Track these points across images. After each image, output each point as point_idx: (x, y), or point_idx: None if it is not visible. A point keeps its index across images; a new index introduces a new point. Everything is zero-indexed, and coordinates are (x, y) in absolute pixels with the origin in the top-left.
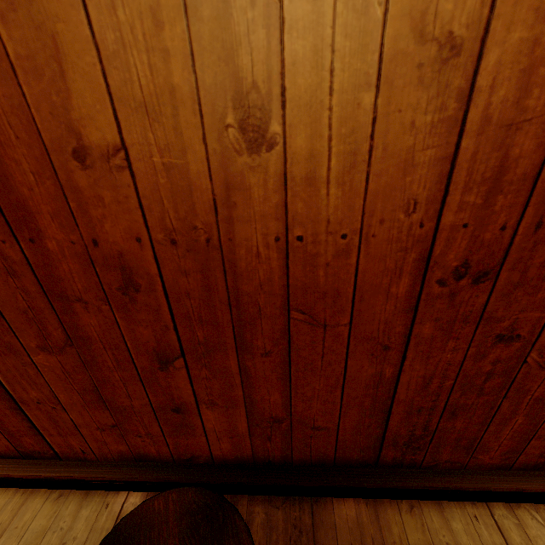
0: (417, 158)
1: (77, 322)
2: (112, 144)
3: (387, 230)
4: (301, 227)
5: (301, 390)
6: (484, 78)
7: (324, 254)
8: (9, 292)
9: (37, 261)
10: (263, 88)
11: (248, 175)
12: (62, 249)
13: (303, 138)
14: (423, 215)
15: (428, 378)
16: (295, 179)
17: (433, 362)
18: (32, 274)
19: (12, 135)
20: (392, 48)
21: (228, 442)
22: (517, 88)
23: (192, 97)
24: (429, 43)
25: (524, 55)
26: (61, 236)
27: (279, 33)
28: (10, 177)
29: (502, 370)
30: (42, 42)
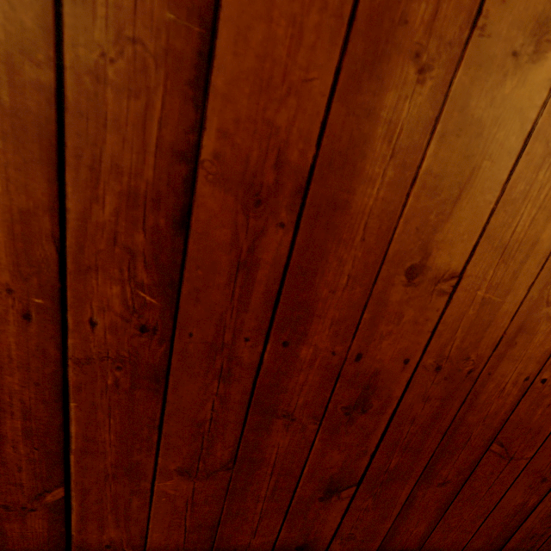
0: None
1: (261, 441)
2: (452, 270)
3: None
4: (550, 372)
5: (449, 520)
6: None
7: None
8: (199, 398)
9: (270, 367)
10: None
11: (541, 323)
12: (314, 358)
13: None
14: None
15: None
16: None
17: None
18: (251, 381)
19: (358, 236)
20: None
21: None
22: None
23: (545, 252)
24: None
25: None
26: (325, 344)
27: None
28: (319, 274)
29: None
30: (460, 168)
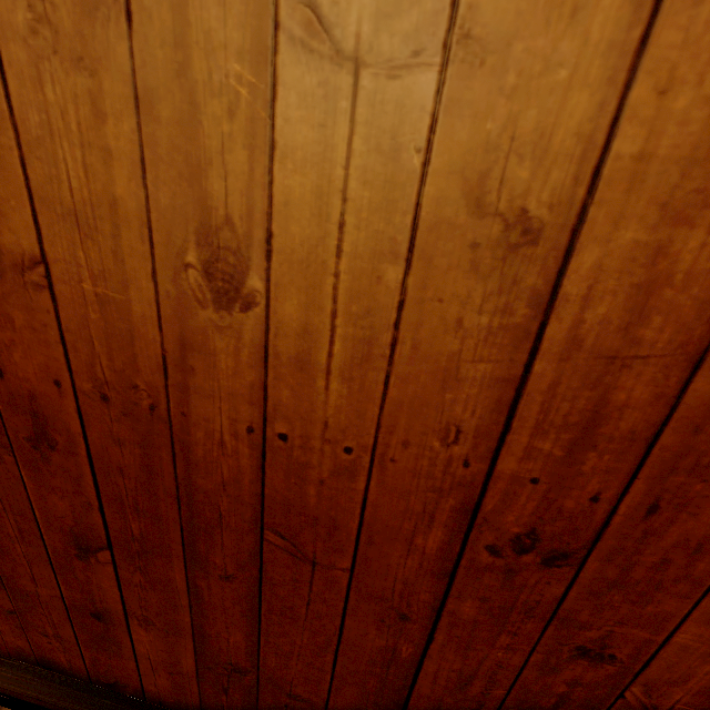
0: (464, 371)
1: None
2: (30, 253)
3: (414, 457)
4: (285, 422)
5: (274, 639)
6: (575, 284)
7: (318, 466)
8: None
9: None
10: (241, 227)
11: (213, 336)
12: None
13: (295, 305)
14: (470, 450)
15: (467, 676)
16: (281, 356)
17: (474, 656)
18: None
19: None
20: (432, 212)
21: (167, 678)
22: (626, 308)
23: (140, 217)
24: (490, 218)
25: (641, 265)
26: None
27: (268, 160)
28: None
29: (585, 697)
30: None
